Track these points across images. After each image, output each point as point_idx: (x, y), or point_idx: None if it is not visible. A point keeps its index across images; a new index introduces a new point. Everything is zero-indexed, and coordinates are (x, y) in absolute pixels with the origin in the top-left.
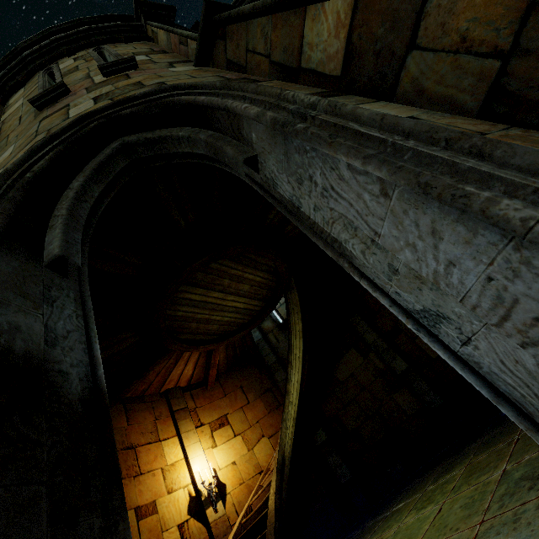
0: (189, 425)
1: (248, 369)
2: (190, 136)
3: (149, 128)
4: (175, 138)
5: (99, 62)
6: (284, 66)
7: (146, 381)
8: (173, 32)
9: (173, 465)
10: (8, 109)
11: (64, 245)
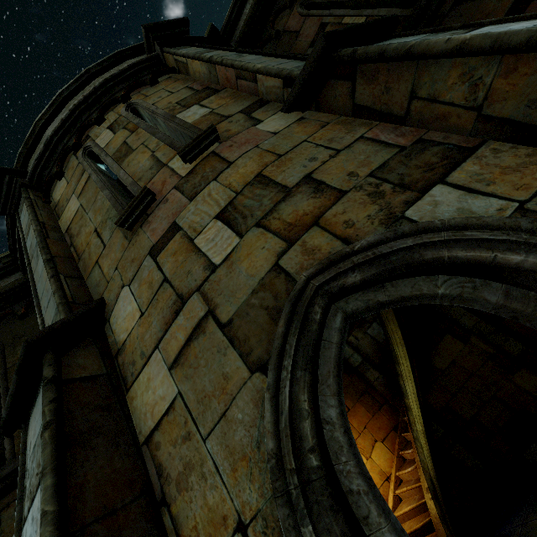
0: None
1: None
2: (462, 296)
3: (374, 284)
4: (428, 297)
5: (157, 135)
6: (523, 125)
7: None
8: (224, 65)
9: None
10: (61, 210)
11: None
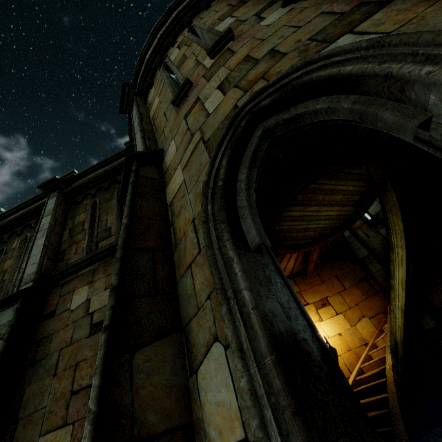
0: None
1: (340, 261)
2: (330, 107)
3: (283, 109)
4: (312, 112)
5: (200, 44)
6: None
7: None
8: None
9: None
10: (151, 106)
11: (258, 233)
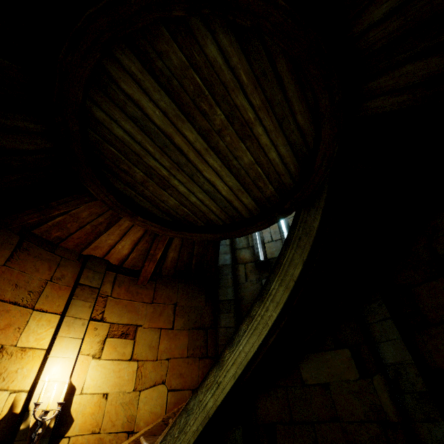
0: (84, 312)
1: (195, 289)
2: None
3: None
4: None
5: None
6: None
7: (63, 228)
8: None
9: (23, 350)
10: None
11: None
